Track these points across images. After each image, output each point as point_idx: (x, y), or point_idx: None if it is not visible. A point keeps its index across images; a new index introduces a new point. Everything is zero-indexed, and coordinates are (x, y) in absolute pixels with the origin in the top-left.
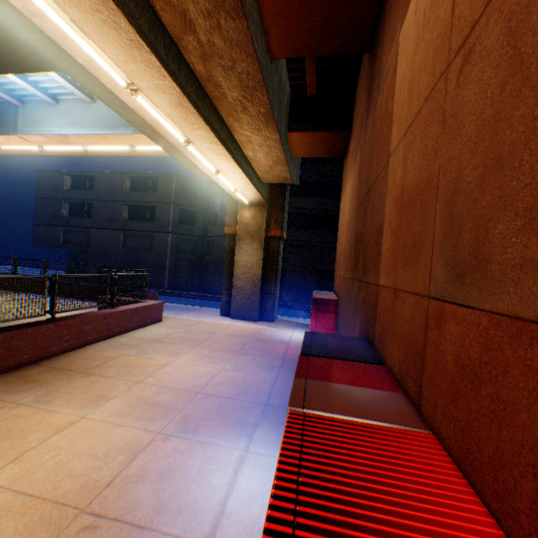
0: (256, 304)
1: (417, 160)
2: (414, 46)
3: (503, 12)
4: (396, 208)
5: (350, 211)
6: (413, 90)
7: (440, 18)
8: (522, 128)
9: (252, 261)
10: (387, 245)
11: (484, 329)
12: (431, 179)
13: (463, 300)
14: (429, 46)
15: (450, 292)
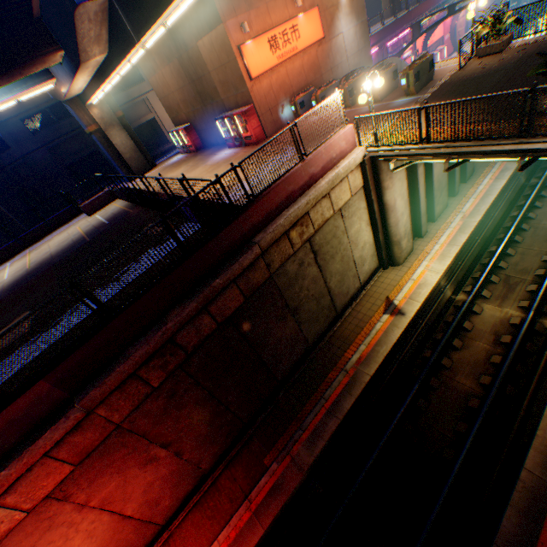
0: (145, 162)
1: (222, 77)
2: (208, 55)
3: (229, 68)
4: (220, 85)
5: (183, 84)
6: (213, 64)
7: (216, 57)
8: (236, 79)
9: (124, 139)
10: (221, 92)
11: (241, 95)
12: (227, 81)
13: (238, 94)
14: (215, 60)
15: (237, 94)
